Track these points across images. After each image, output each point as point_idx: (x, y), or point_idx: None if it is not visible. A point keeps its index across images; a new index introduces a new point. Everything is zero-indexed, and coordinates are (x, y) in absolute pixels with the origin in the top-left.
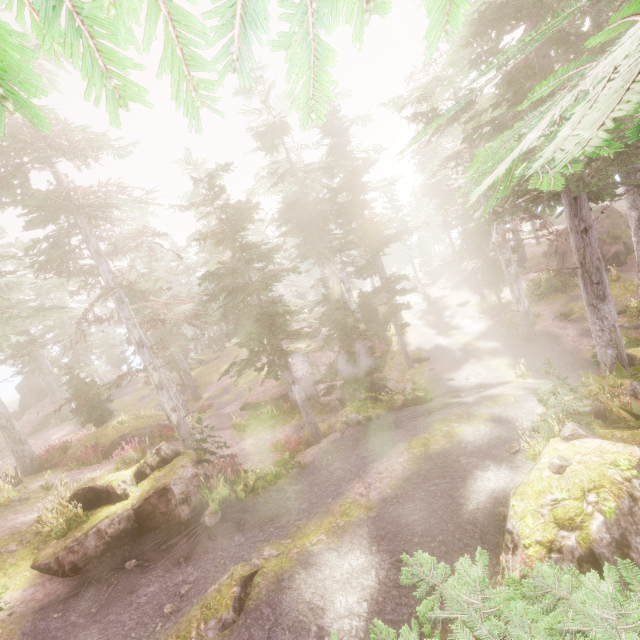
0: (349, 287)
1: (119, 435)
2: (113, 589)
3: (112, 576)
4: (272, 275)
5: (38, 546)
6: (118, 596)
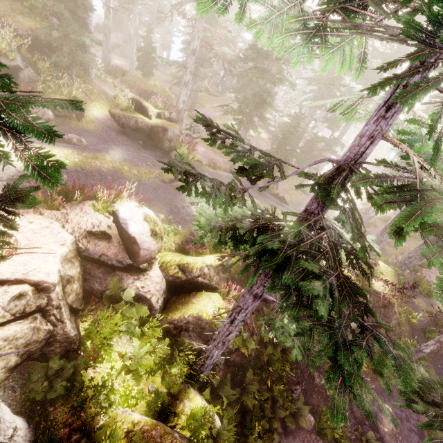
0: (316, 125)
1: (151, 90)
2: (133, 143)
3: (133, 140)
4: (281, 78)
5: (112, 106)
6: (134, 147)
